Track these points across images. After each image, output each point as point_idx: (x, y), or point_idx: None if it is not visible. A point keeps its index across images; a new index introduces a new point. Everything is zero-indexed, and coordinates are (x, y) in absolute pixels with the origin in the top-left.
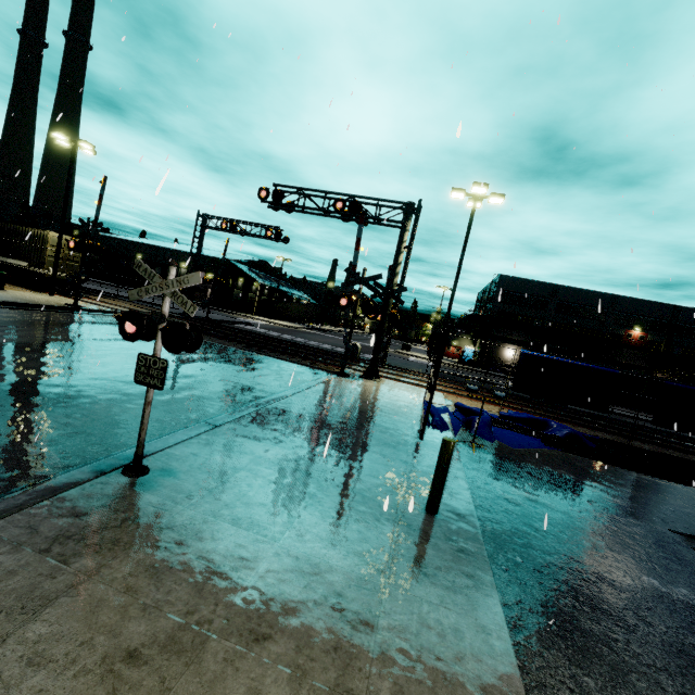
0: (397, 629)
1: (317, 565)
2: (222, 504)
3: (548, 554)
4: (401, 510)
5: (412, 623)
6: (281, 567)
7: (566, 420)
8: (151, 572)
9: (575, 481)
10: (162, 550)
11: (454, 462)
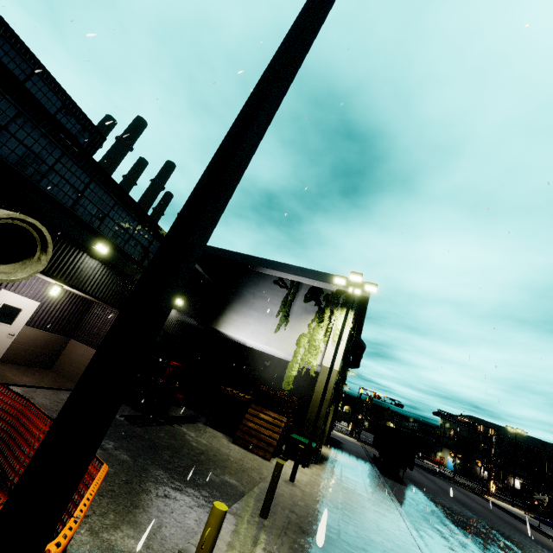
0: None
1: None
2: None
3: None
4: None
5: None
6: None
7: None
8: None
9: None
10: None
11: None
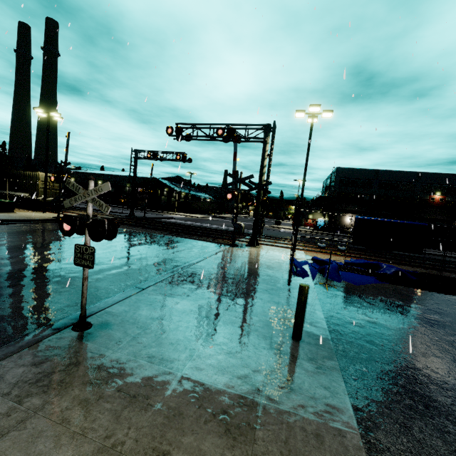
0: (270, 438)
1: (209, 388)
2: (141, 346)
3: (387, 363)
4: (273, 339)
5: (282, 432)
6: (182, 392)
7: (392, 262)
8: (82, 405)
9: (403, 305)
10: (93, 386)
11: (313, 299)
